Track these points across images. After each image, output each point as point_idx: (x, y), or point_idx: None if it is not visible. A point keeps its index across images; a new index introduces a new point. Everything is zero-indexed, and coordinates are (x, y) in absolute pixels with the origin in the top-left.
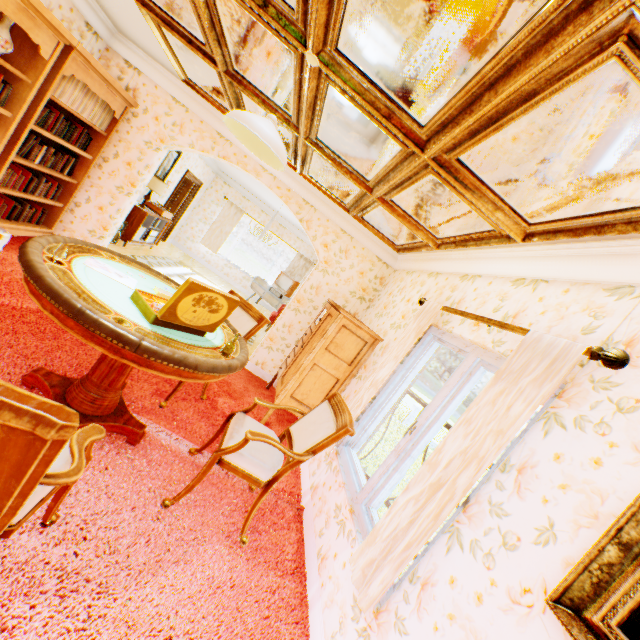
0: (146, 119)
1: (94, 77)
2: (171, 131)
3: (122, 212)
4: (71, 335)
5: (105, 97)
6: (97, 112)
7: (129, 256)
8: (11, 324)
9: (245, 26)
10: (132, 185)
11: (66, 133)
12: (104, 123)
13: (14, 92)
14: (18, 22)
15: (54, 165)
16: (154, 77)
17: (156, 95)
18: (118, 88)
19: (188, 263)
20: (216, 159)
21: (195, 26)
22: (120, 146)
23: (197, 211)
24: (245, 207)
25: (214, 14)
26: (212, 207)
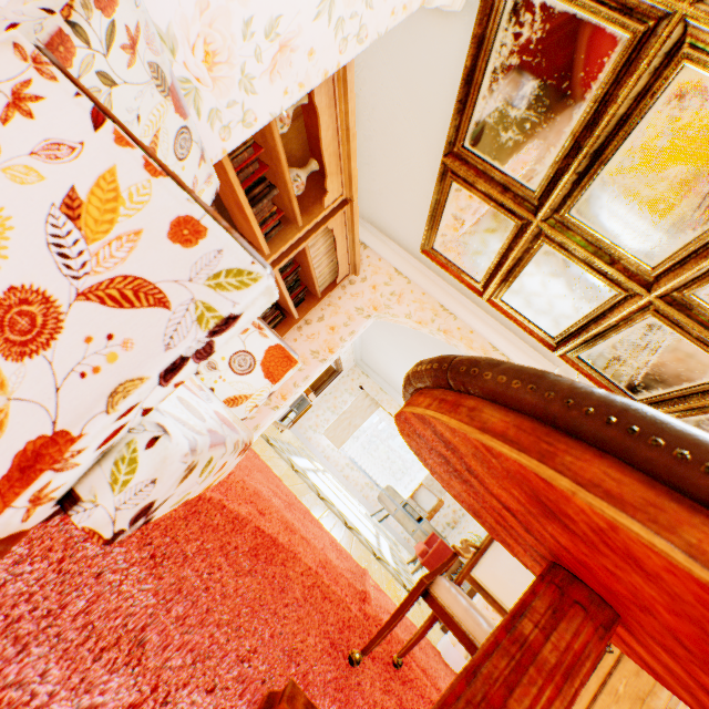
0: (362, 286)
1: (344, 236)
2: (387, 299)
3: (308, 380)
4: (264, 563)
5: (340, 258)
6: (324, 272)
7: (271, 437)
8: (199, 529)
9: (695, 130)
10: (330, 350)
11: (289, 287)
12: (323, 284)
13: (279, 232)
14: (327, 164)
15: (264, 317)
16: (380, 250)
17: (378, 266)
18: (356, 251)
19: (310, 455)
20: (429, 333)
21: (537, 166)
22: (327, 309)
23: (327, 398)
24: (381, 399)
25: (626, 129)
26: (344, 395)
